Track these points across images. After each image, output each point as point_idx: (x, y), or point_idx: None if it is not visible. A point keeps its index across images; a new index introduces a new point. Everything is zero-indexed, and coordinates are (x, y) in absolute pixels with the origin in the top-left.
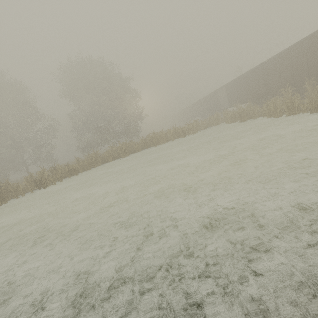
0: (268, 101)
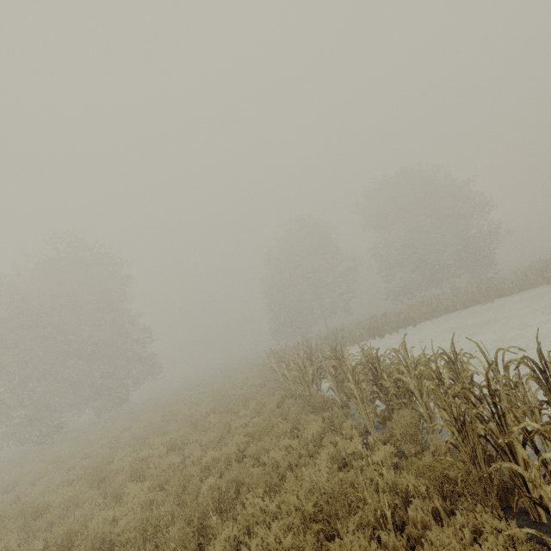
0: None
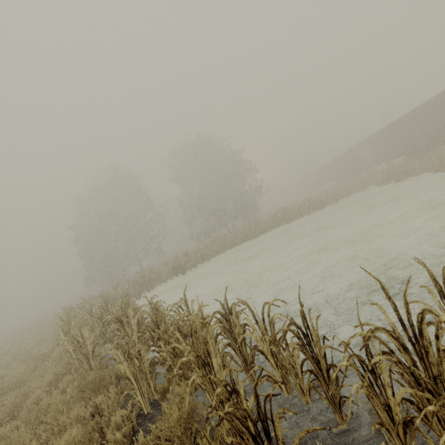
0: (430, 153)
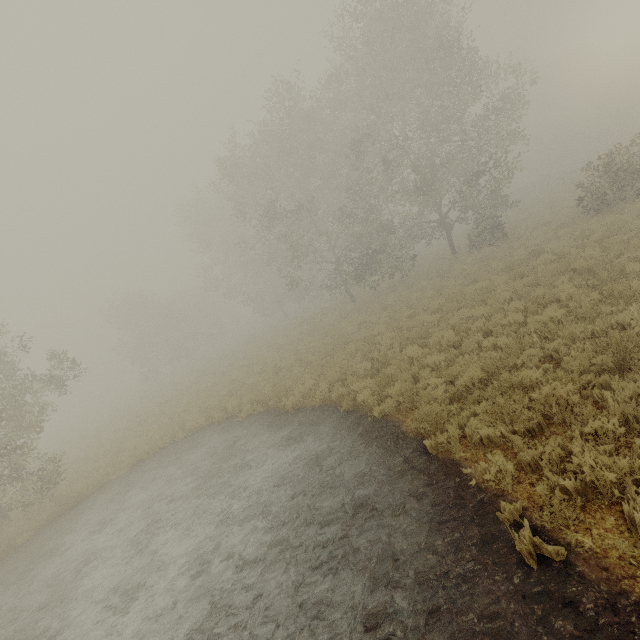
0: None
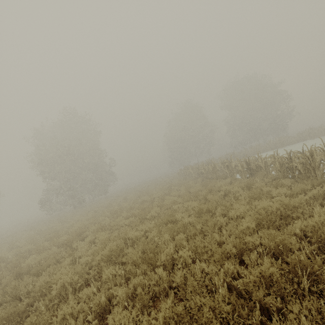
0: None
